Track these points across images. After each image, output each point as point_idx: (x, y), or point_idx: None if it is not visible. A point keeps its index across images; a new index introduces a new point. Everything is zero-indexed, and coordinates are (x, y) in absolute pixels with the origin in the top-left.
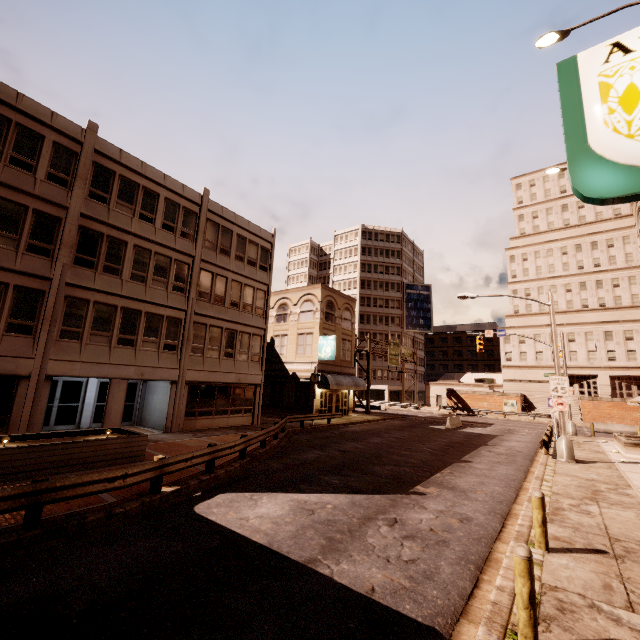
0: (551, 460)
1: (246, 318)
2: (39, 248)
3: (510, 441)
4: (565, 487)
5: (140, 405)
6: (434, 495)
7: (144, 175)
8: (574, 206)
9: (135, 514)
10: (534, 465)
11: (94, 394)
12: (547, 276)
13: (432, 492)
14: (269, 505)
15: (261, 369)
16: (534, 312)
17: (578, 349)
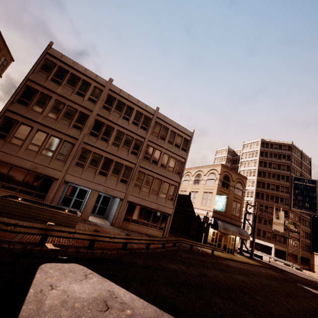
0: None
1: (168, 174)
2: (77, 126)
3: None
4: None
5: (109, 209)
6: None
7: (128, 100)
8: None
9: (16, 253)
10: None
11: None
12: None
13: None
14: (87, 285)
15: (173, 205)
16: None
17: None
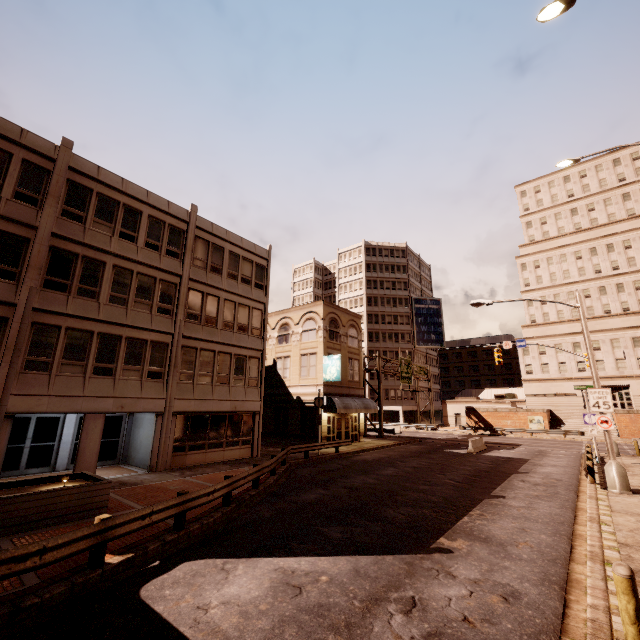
0: (601, 491)
1: (241, 340)
2: (3, 271)
3: (544, 466)
4: (633, 533)
5: (126, 441)
6: (463, 553)
7: (125, 192)
8: (584, 209)
9: (59, 603)
10: (581, 498)
11: (72, 431)
12: (562, 282)
13: (460, 547)
14: (243, 580)
15: (260, 394)
16: (552, 321)
17: (605, 358)
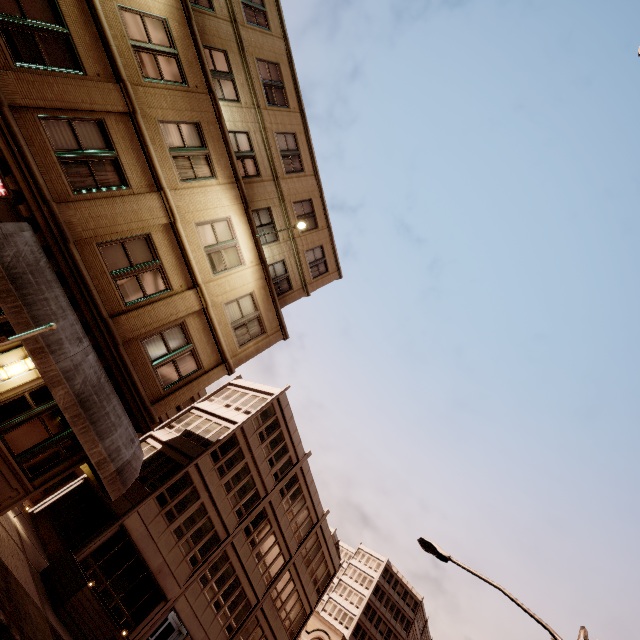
0: None
1: (281, 634)
2: (240, 511)
3: None
4: None
5: None
6: None
7: (309, 488)
8: None
9: None
10: None
11: None
12: None
13: None
14: None
15: None
16: None
17: None
